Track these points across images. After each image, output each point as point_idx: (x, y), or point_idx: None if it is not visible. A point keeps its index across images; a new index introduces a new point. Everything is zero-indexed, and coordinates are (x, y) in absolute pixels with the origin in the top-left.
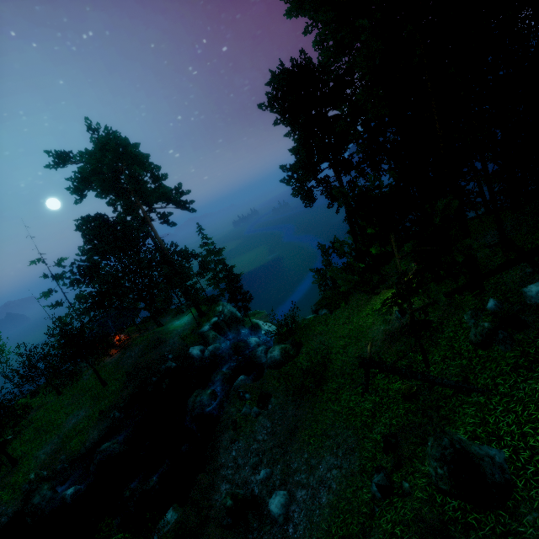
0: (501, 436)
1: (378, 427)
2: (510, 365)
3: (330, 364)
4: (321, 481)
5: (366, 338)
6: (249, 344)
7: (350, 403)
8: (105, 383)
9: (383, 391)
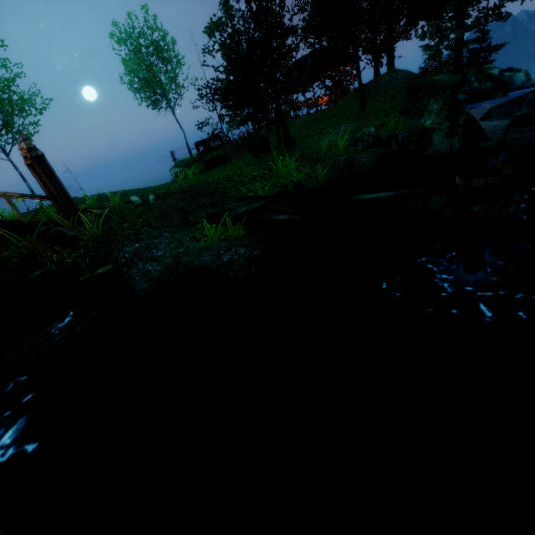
0: None
1: None
2: None
3: None
4: None
5: None
6: None
7: None
8: (365, 104)
9: None
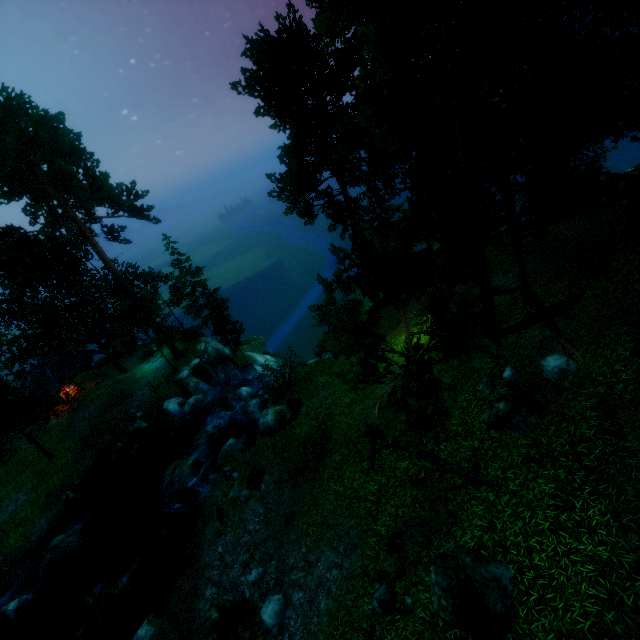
0: (507, 548)
1: (383, 517)
2: (522, 455)
3: (333, 432)
4: (320, 582)
5: (375, 394)
6: (240, 396)
7: (354, 484)
8: (52, 455)
9: (390, 469)
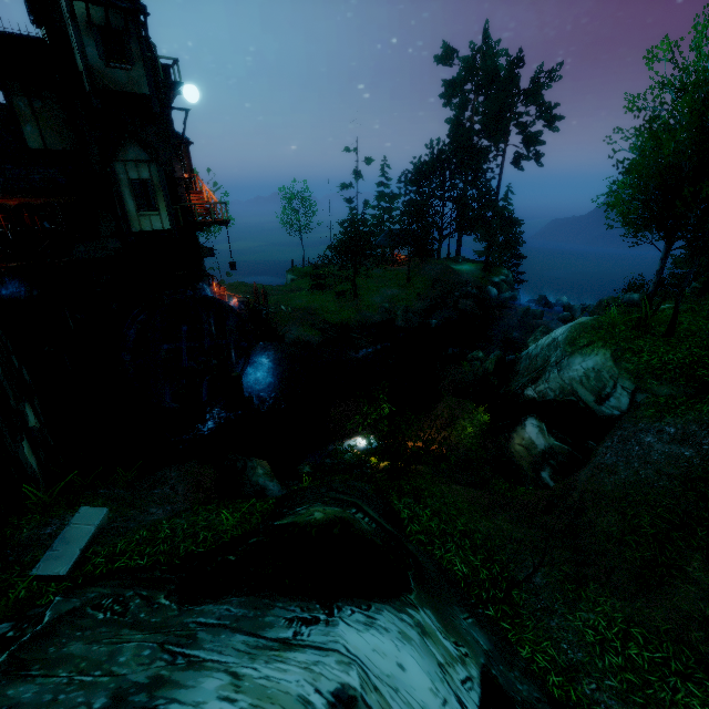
0: None
1: None
2: None
3: None
4: None
5: None
6: (559, 301)
7: None
8: (410, 280)
9: None
